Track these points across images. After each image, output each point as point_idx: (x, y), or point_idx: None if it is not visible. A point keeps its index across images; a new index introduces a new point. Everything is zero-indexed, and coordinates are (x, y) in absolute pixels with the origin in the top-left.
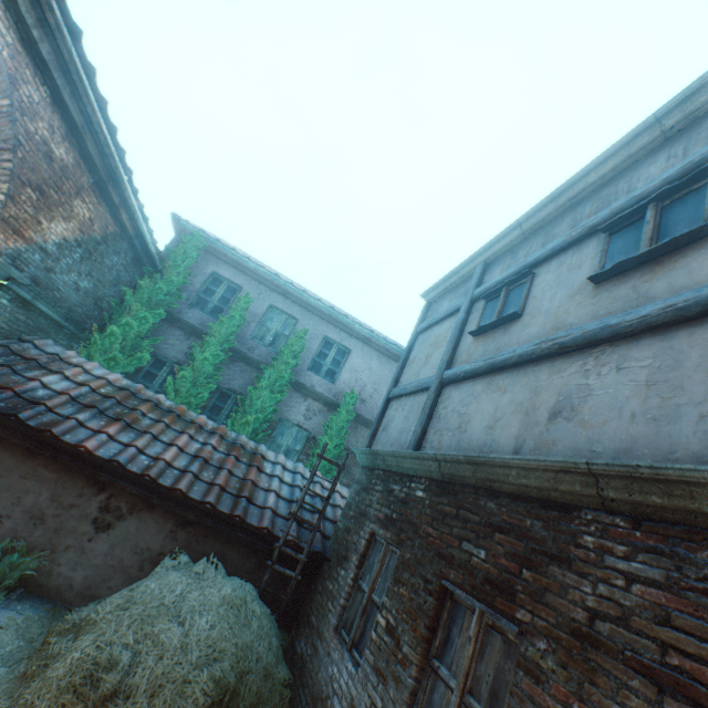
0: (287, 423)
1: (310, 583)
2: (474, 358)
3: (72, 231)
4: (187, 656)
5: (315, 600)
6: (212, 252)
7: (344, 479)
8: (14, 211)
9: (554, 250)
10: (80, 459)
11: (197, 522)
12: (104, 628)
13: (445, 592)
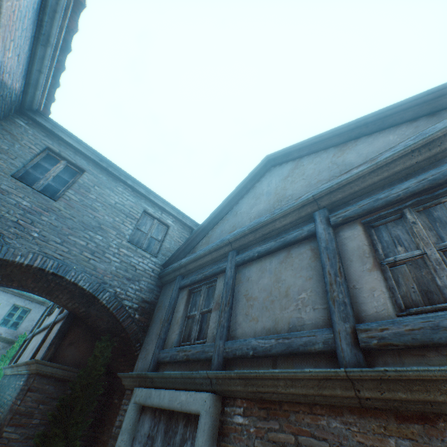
0: None
1: None
2: (43, 326)
3: None
4: None
5: None
6: None
7: None
8: None
9: None
10: None
11: None
12: None
13: None
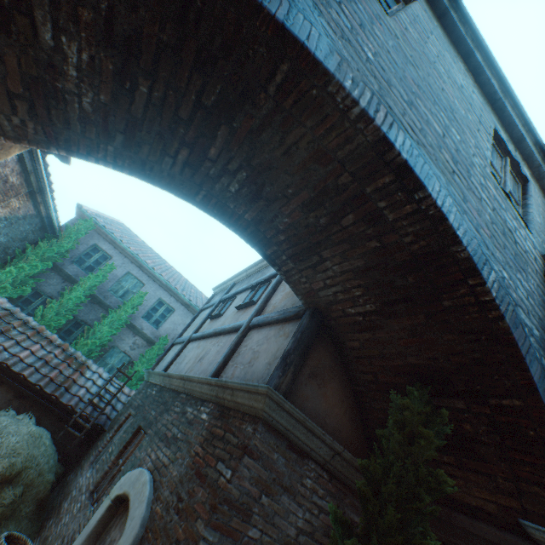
0: (117, 349)
1: (90, 445)
2: (204, 330)
3: (5, 213)
4: None
5: (89, 452)
6: (99, 232)
7: None
8: None
9: (243, 289)
10: None
11: (28, 397)
12: None
13: (138, 432)
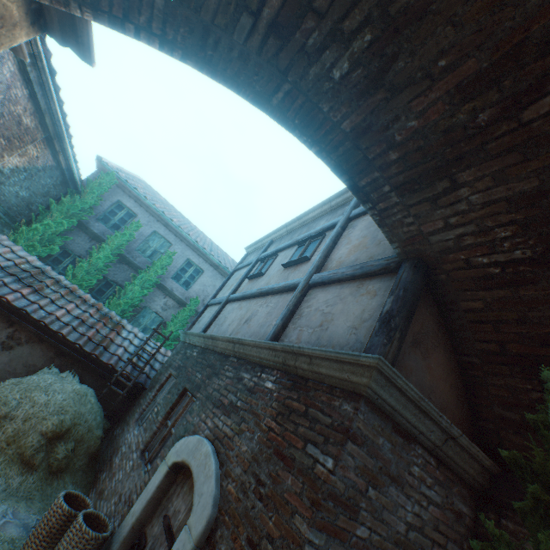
0: (149, 310)
1: (133, 402)
2: (243, 291)
3: (23, 163)
4: (47, 409)
5: (132, 409)
6: (121, 187)
7: None
8: None
9: (286, 246)
10: (1, 305)
11: (69, 355)
12: (4, 390)
13: (184, 394)
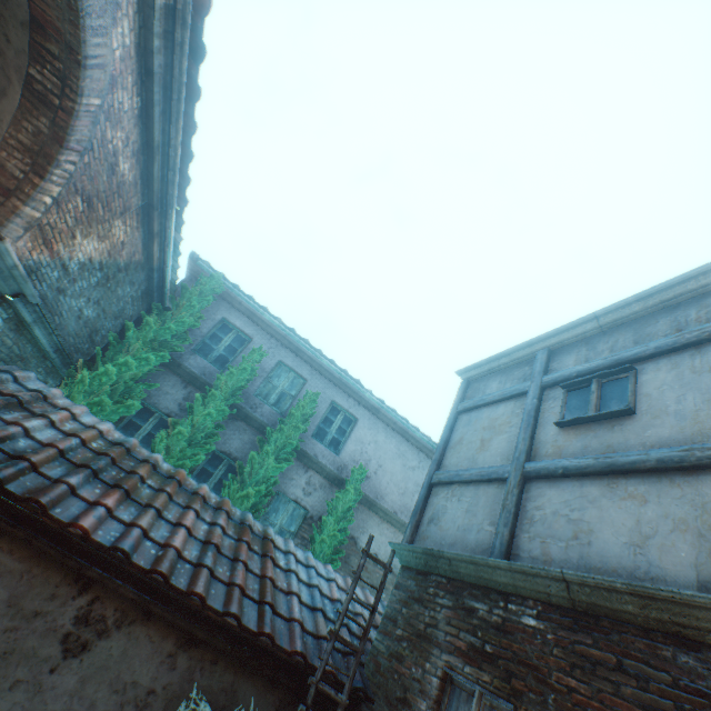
0: (283, 497)
1: None
2: (569, 453)
3: (100, 252)
4: None
5: None
6: (226, 297)
7: (341, 571)
8: (54, 219)
9: (663, 349)
10: (63, 543)
11: (205, 641)
12: None
13: None
